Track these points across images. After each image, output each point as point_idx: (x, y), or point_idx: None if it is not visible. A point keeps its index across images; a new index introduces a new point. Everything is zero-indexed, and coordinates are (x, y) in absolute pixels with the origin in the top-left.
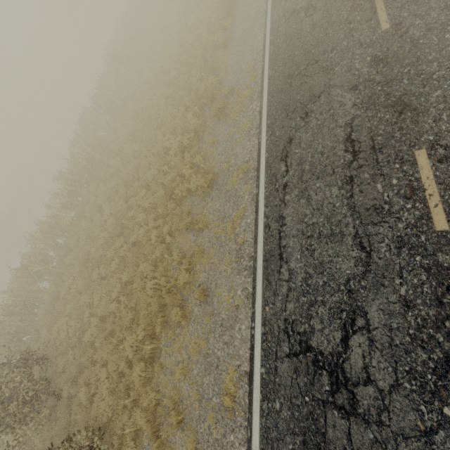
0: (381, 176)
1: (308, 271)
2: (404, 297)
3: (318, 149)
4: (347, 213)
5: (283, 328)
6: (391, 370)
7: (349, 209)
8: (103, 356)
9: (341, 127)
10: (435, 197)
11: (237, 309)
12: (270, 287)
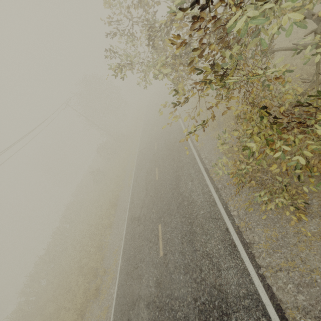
0: None
1: None
2: None
3: None
4: None
5: None
6: None
7: None
8: None
9: None
10: None
11: None
12: None
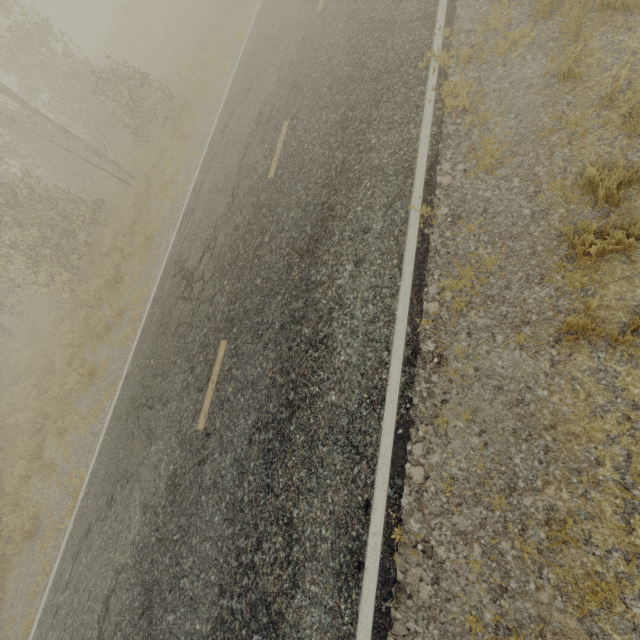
0: None
1: None
2: None
3: None
4: None
5: None
6: None
7: None
8: (160, 79)
9: None
10: None
11: None
12: None
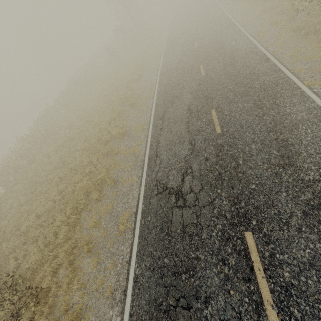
0: (199, 119)
1: (169, 158)
2: (206, 157)
3: (176, 114)
4: (186, 133)
5: (155, 184)
6: (200, 184)
7: (187, 132)
8: (35, 234)
9: (186, 105)
10: (217, 123)
11: (132, 185)
12: (150, 169)
